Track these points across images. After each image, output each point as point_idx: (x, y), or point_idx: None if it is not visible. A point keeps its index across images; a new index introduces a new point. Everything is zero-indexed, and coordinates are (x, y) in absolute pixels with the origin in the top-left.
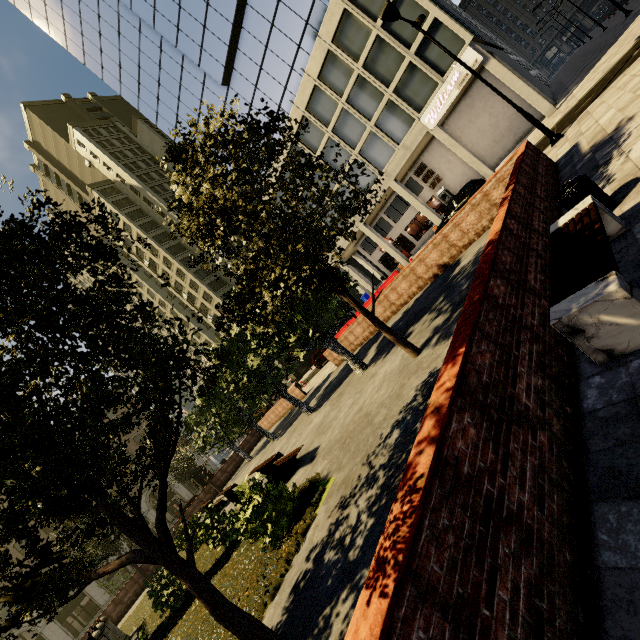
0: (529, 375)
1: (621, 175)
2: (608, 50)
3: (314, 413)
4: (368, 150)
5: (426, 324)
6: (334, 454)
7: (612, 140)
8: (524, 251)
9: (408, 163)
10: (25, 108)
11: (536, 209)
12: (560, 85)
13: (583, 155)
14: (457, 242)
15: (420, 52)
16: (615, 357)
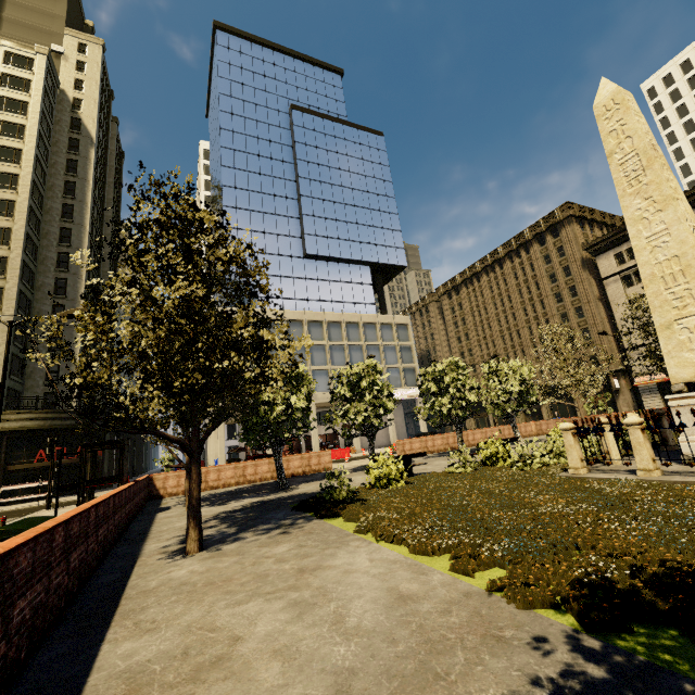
0: None
1: None
2: None
3: None
4: None
5: None
6: None
7: None
8: None
9: None
10: None
11: None
12: None
13: None
14: (506, 435)
15: (403, 369)
16: None
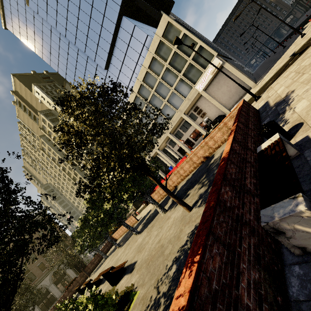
0: (249, 270)
1: (292, 120)
2: (277, 61)
3: (139, 235)
4: (171, 100)
5: (196, 191)
6: (142, 271)
7: (285, 101)
8: (243, 163)
9: (190, 106)
10: (13, 76)
11: (249, 136)
12: (257, 74)
13: (271, 107)
14: (212, 146)
15: (194, 59)
16: (307, 252)
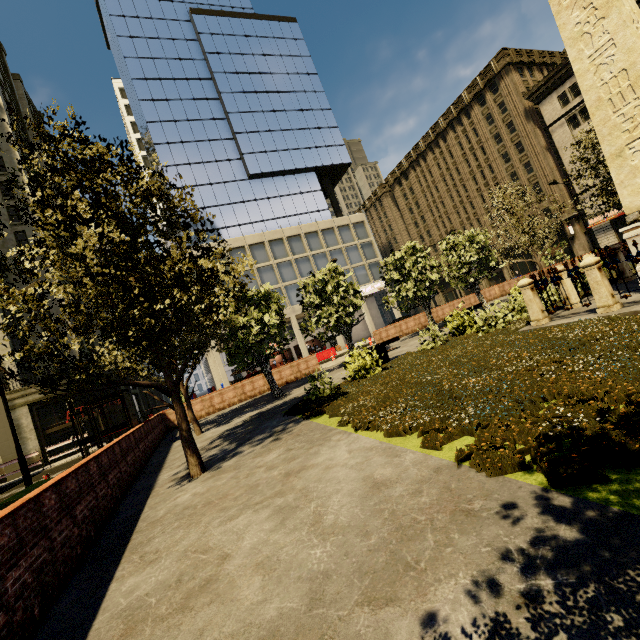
0: None
1: None
2: None
3: None
4: None
5: None
6: None
7: None
8: None
9: None
10: None
11: None
12: None
13: None
14: (473, 303)
15: (369, 265)
16: None
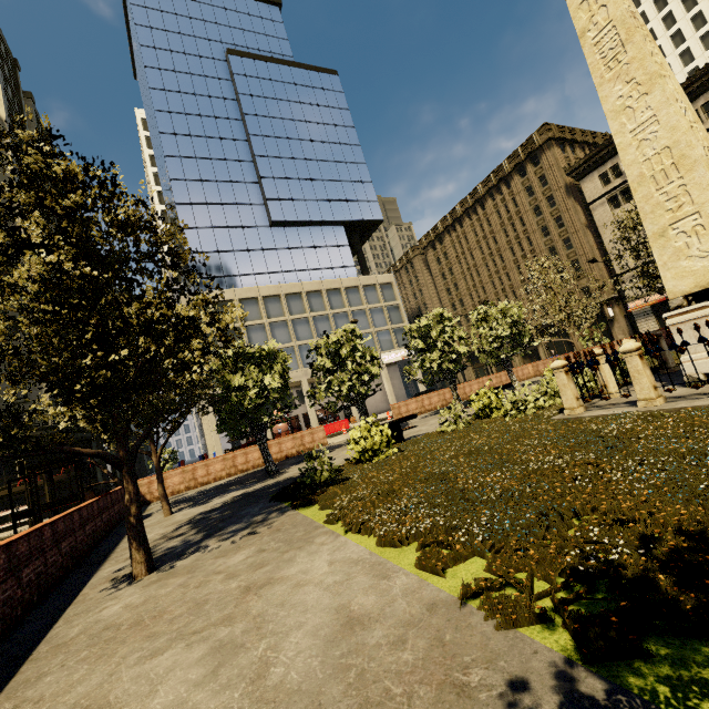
0: None
1: None
2: None
3: None
4: None
5: None
6: None
7: None
8: None
9: None
10: None
11: None
12: None
13: None
14: (504, 381)
15: (394, 330)
16: None
